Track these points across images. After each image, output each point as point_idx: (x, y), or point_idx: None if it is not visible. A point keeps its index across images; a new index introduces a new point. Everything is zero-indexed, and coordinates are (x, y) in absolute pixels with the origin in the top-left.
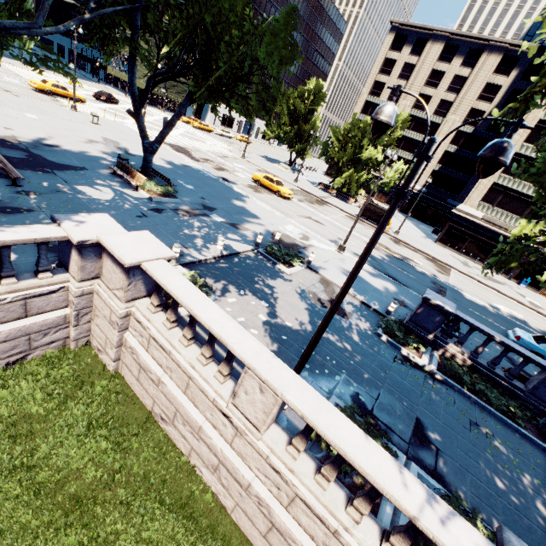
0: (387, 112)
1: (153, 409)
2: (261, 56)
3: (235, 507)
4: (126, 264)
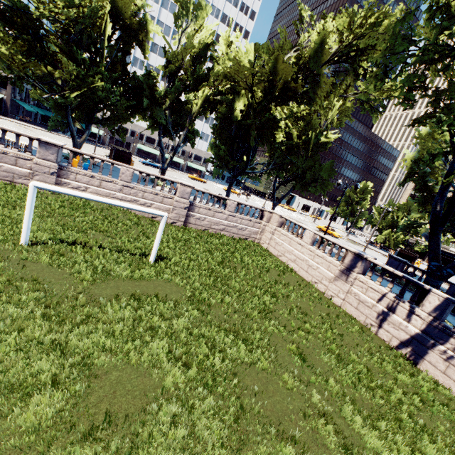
0: (339, 181)
1: (277, 254)
2: (321, 174)
3: (299, 269)
4: (280, 215)
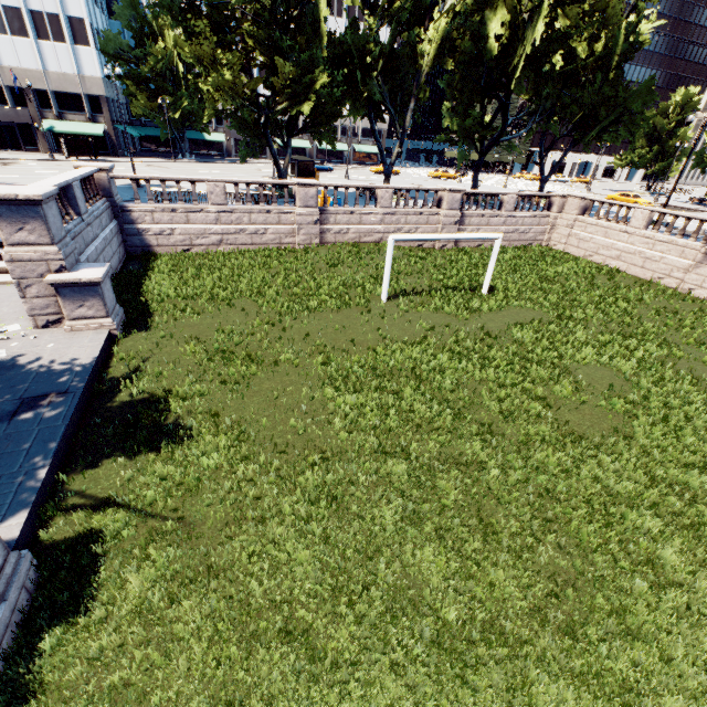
0: (689, 118)
1: (585, 255)
2: (630, 106)
3: (627, 266)
4: (582, 197)
